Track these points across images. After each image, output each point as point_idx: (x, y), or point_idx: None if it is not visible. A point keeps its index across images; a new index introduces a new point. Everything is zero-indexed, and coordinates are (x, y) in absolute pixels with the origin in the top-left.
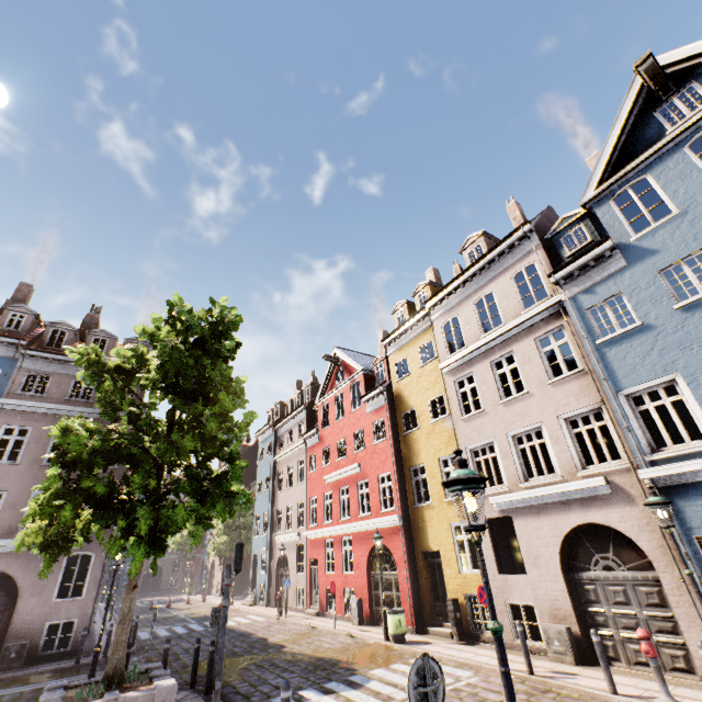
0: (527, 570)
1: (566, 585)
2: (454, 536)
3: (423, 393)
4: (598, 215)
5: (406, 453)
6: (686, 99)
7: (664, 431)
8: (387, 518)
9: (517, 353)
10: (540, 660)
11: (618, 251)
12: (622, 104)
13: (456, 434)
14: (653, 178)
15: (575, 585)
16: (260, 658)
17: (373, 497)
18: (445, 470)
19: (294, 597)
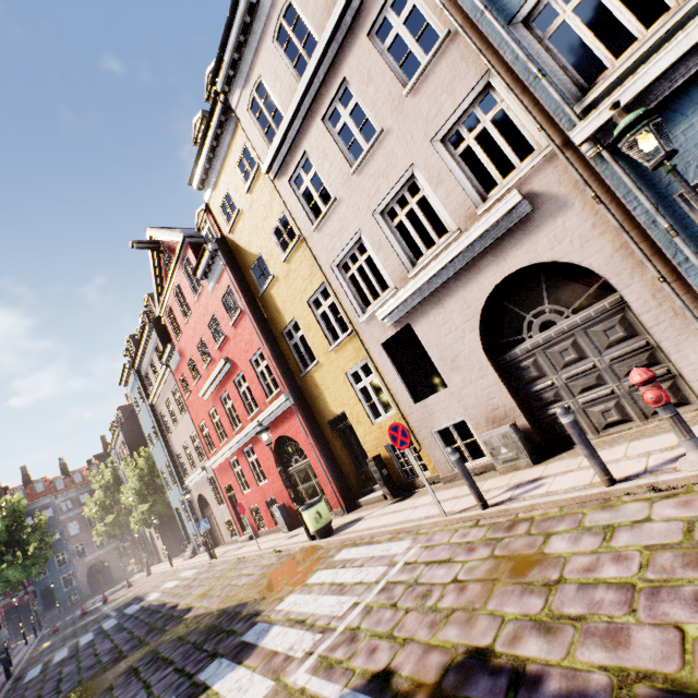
0: (446, 382)
1: (498, 374)
2: (355, 387)
3: (262, 226)
4: None
5: (271, 317)
6: None
7: (598, 44)
8: (275, 404)
9: (351, 78)
10: (489, 480)
11: None
12: None
13: (316, 257)
14: None
15: (509, 369)
16: (144, 653)
17: (254, 389)
18: (320, 311)
19: (226, 531)
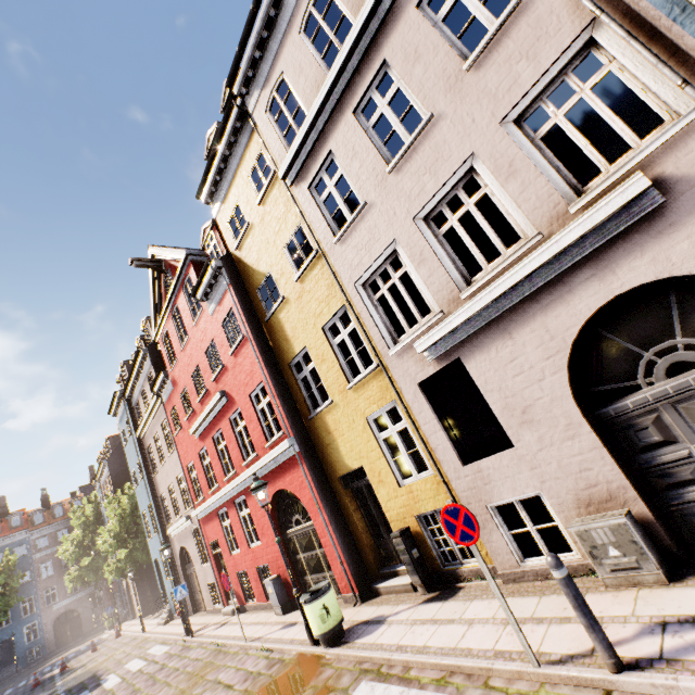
0: (512, 440)
1: (597, 435)
2: (378, 436)
3: (274, 240)
4: None
5: (278, 346)
6: None
7: None
8: (276, 450)
9: (393, 59)
10: (589, 596)
11: None
12: None
13: (337, 275)
14: None
15: (611, 428)
16: None
17: (252, 429)
18: (337, 340)
19: (208, 596)
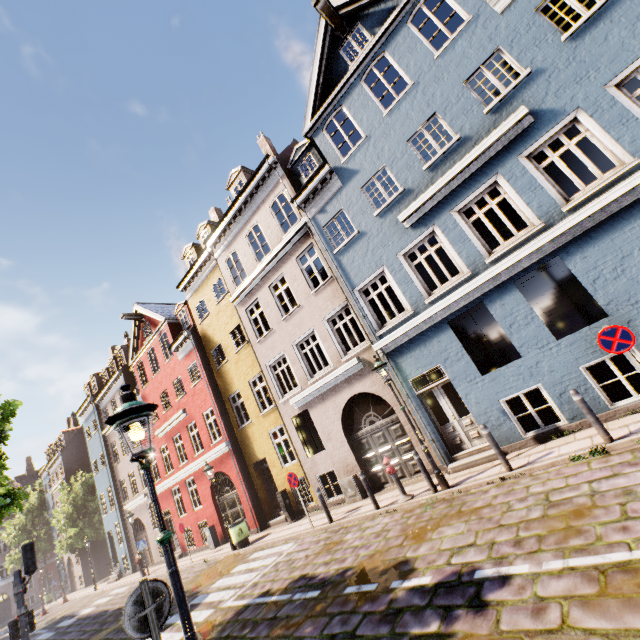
0: (325, 446)
1: (350, 445)
2: (274, 441)
3: (225, 327)
4: (317, 144)
5: (222, 386)
6: (357, 39)
7: (384, 312)
8: (218, 448)
9: (286, 274)
10: (342, 508)
11: (335, 174)
12: (316, 41)
13: (258, 356)
14: (346, 108)
15: (356, 443)
16: (107, 632)
17: (203, 434)
18: (256, 389)
19: (157, 552)
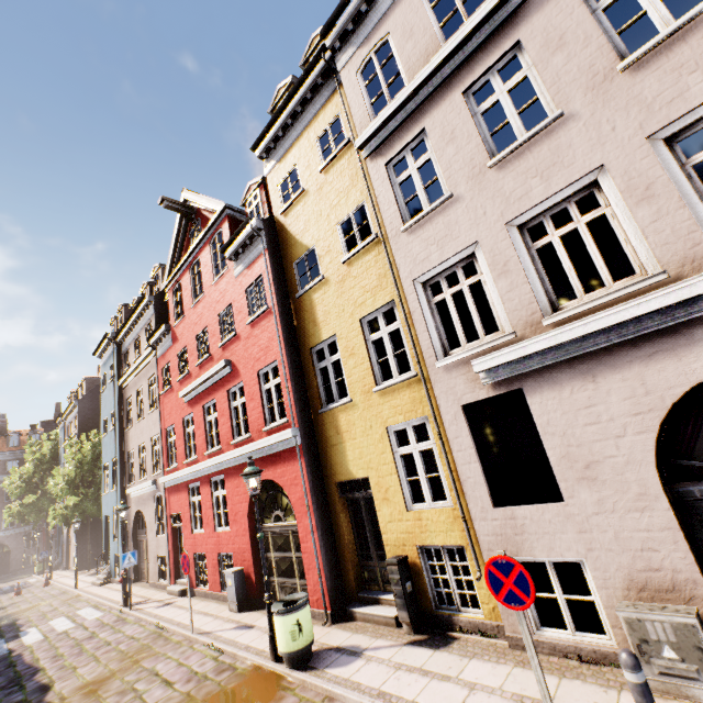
0: (564, 494)
1: (674, 515)
2: (395, 449)
3: (328, 213)
4: None
5: (303, 327)
6: None
7: None
8: (275, 437)
9: (529, 42)
10: (626, 695)
11: None
12: None
13: (393, 266)
14: None
15: (691, 511)
16: None
17: (252, 408)
18: (374, 336)
19: (155, 569)
